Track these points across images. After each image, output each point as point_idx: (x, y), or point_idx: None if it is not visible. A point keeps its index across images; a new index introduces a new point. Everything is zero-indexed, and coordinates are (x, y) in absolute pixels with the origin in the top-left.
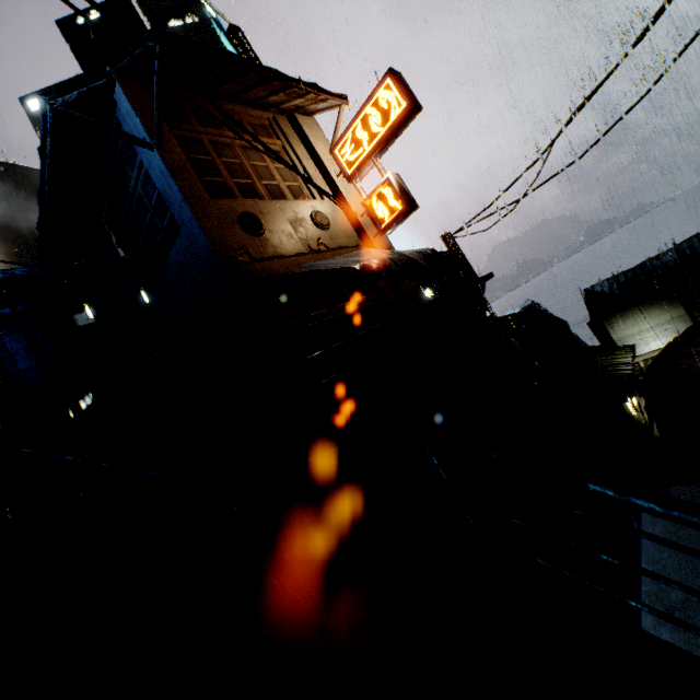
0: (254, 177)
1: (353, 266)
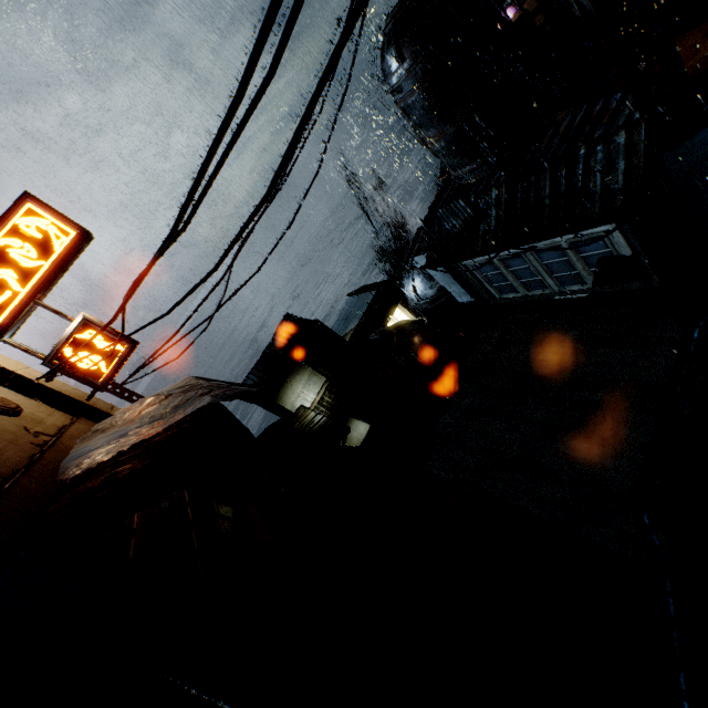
0: None
1: (209, 402)
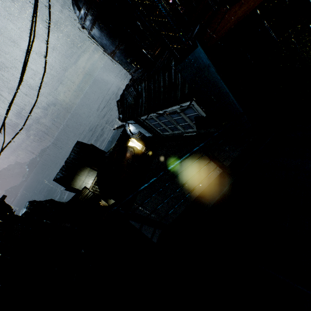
0: None
1: None
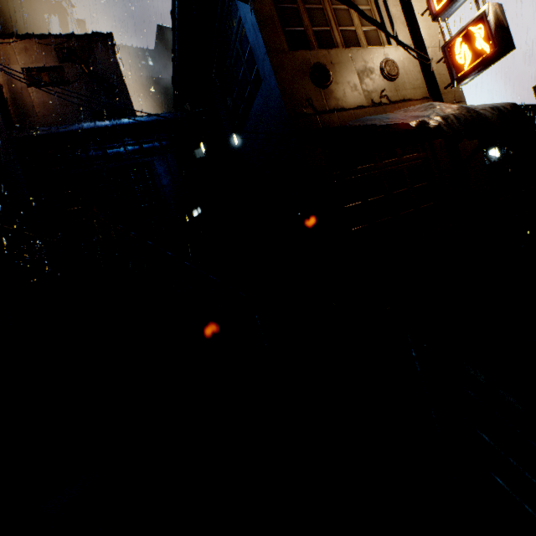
0: (332, 24)
1: (409, 122)
